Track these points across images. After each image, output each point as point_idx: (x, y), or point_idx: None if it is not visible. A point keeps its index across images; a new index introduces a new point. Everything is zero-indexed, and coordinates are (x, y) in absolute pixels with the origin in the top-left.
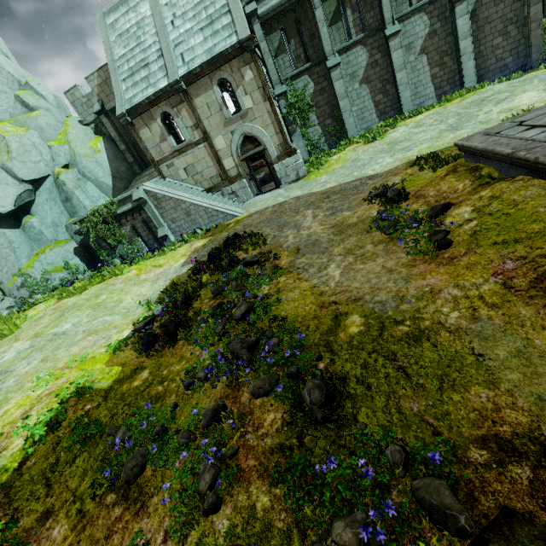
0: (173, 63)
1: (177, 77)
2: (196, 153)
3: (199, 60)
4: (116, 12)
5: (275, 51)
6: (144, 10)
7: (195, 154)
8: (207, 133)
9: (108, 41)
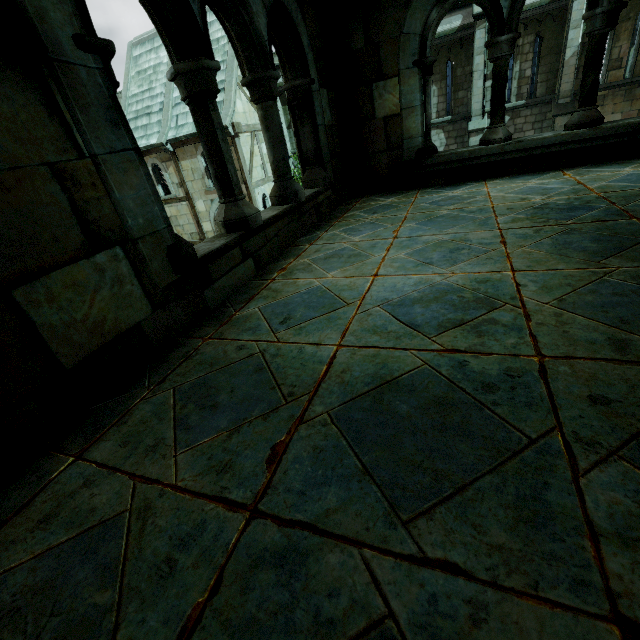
0: (167, 123)
1: (164, 140)
2: (180, 207)
3: (186, 129)
4: (142, 46)
5: (289, 122)
6: (163, 55)
7: (179, 209)
8: (190, 194)
9: (128, 75)
